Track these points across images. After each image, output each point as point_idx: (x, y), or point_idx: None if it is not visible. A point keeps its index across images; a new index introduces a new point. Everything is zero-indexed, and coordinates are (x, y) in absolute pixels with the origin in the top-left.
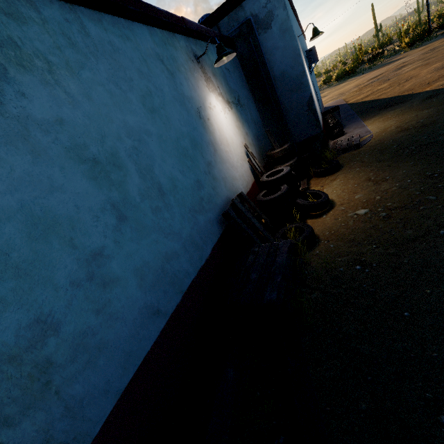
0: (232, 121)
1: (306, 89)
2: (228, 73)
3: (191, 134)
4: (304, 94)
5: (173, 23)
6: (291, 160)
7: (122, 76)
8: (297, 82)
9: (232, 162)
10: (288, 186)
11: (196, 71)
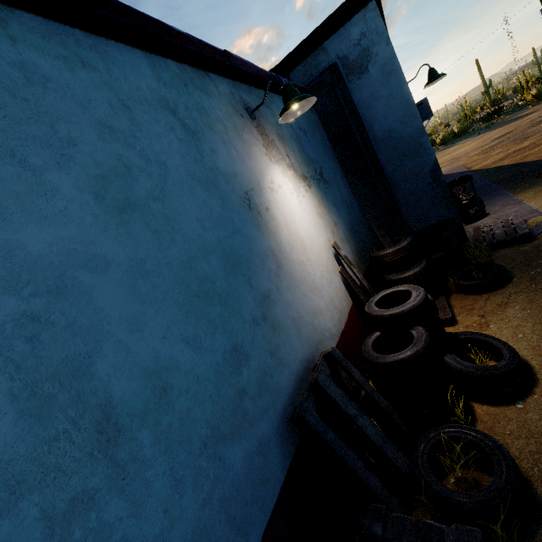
0: (311, 207)
1: (428, 153)
2: (304, 136)
3: (226, 244)
4: (424, 160)
5: (206, 56)
6: (416, 266)
7: (39, 135)
8: (412, 144)
9: (311, 281)
10: (423, 326)
11: (248, 131)
